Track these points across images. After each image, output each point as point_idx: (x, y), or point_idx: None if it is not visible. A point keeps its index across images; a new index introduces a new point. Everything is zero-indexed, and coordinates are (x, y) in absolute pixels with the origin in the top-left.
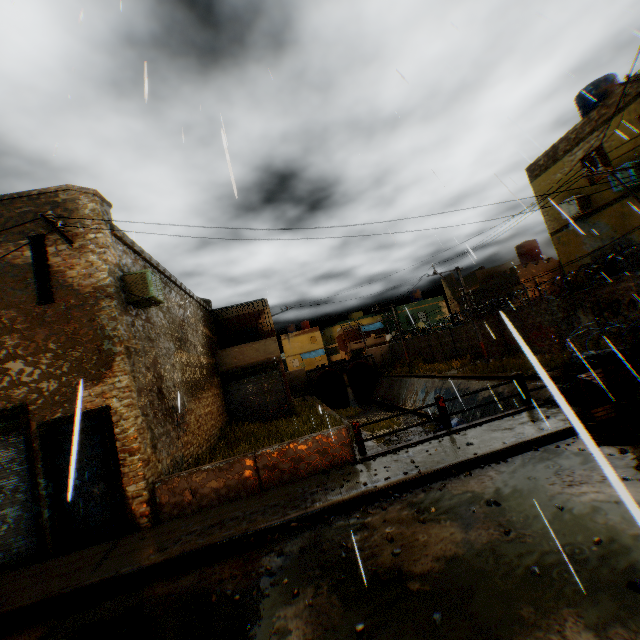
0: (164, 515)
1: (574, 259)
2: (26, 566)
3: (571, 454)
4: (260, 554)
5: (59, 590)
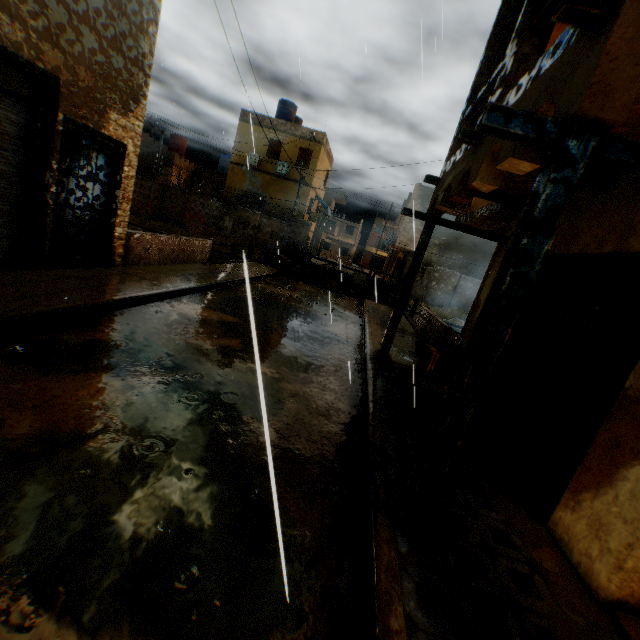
0: (130, 260)
1: (235, 187)
2: (26, 271)
3: (287, 280)
4: (242, 290)
5: (167, 289)
